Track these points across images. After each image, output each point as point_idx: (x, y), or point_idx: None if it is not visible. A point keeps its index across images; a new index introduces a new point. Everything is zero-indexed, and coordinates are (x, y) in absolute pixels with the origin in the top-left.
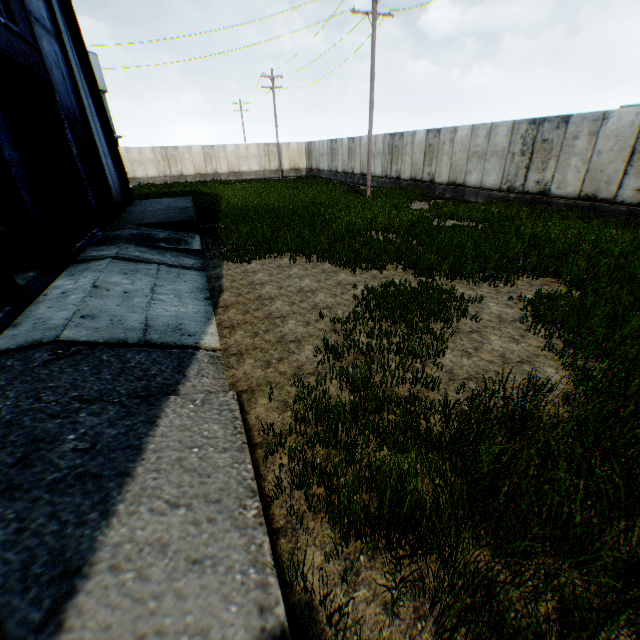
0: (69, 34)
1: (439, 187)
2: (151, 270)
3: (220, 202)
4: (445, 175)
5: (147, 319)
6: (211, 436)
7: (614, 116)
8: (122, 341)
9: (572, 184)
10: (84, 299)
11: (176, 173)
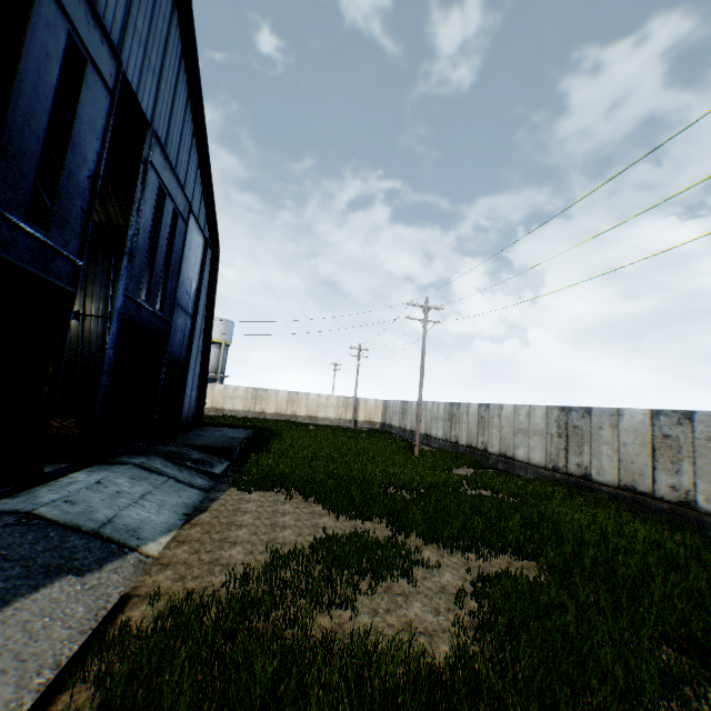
0: (205, 314)
1: (492, 457)
2: (158, 480)
3: (274, 438)
4: (496, 446)
5: (116, 516)
6: (71, 613)
7: (626, 413)
8: (78, 526)
9: (609, 472)
10: (81, 489)
11: (259, 410)
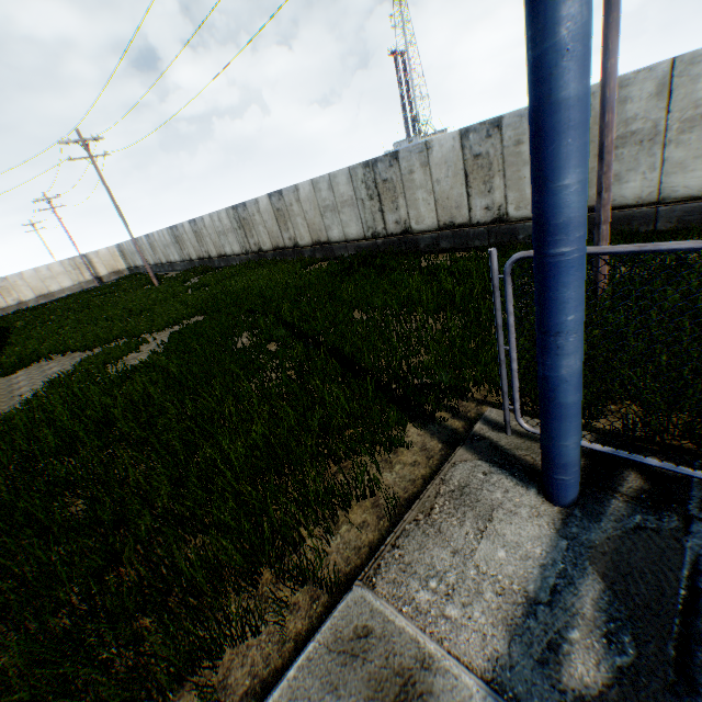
0: None
1: (215, 260)
2: None
3: (12, 333)
4: (214, 251)
5: None
6: None
7: (260, 200)
8: None
9: (268, 242)
10: None
11: None
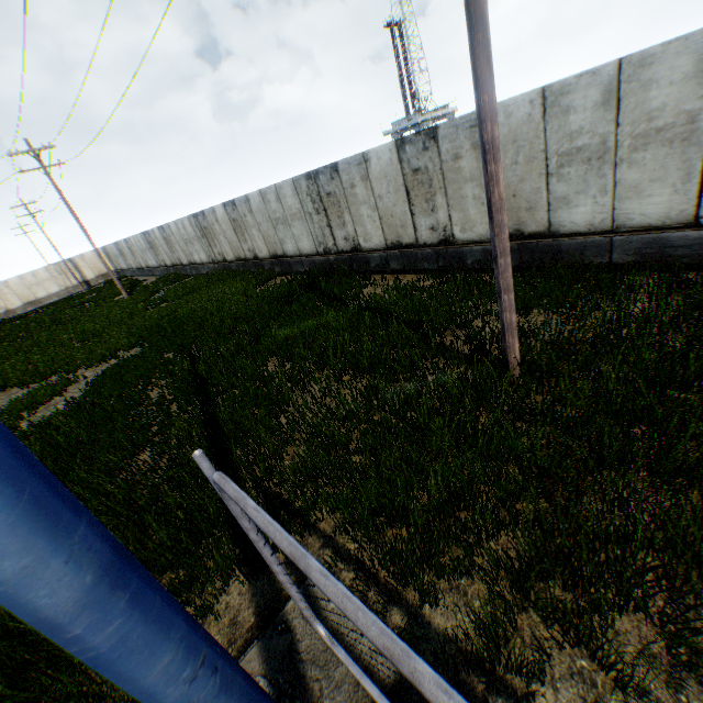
0: None
1: (187, 267)
2: None
3: None
4: (185, 258)
5: None
6: None
7: (217, 210)
8: None
9: (230, 252)
10: None
11: None
